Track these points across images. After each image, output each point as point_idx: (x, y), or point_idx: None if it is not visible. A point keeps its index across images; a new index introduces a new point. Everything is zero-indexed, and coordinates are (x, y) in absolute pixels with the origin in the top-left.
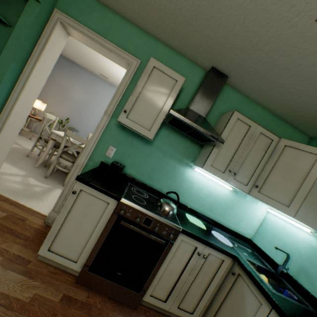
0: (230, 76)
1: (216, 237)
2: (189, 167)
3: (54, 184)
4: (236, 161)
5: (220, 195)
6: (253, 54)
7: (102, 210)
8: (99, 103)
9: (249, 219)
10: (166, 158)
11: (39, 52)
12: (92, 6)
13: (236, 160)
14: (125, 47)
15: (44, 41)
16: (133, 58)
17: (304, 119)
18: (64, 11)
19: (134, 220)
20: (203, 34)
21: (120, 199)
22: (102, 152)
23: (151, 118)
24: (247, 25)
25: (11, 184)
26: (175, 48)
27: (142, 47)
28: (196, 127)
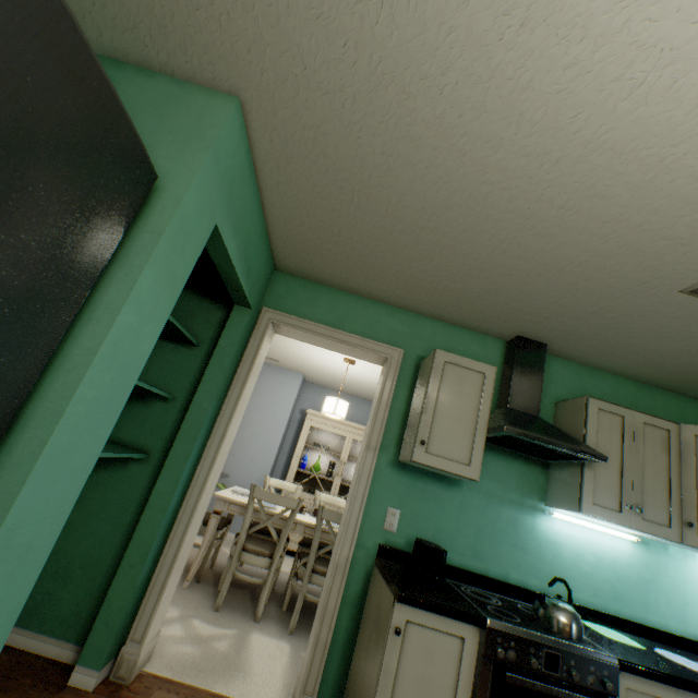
0: (550, 343)
1: (675, 661)
2: (540, 513)
3: (238, 622)
4: (629, 483)
5: (619, 559)
6: (591, 320)
7: (454, 657)
8: (265, 407)
9: (697, 599)
10: (493, 506)
11: (245, 373)
12: (315, 292)
13: (629, 482)
14: (374, 335)
15: (252, 355)
16: (391, 348)
17: (693, 382)
18: (276, 306)
19: (526, 665)
20: (506, 306)
21: (486, 622)
22: (376, 524)
23: (464, 443)
24: (580, 297)
25: (175, 648)
26: (450, 321)
27: (399, 329)
28: (553, 444)
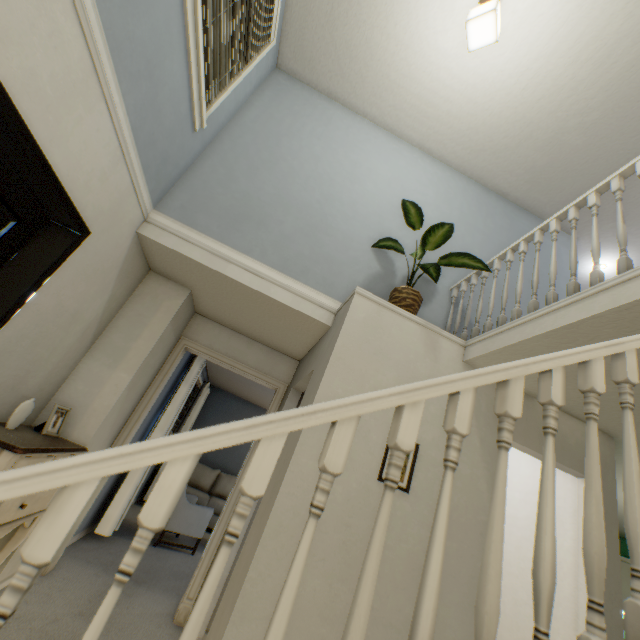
0: None
1: None
2: None
3: None
4: None
5: None
6: None
7: None
8: None
9: None
10: None
11: None
12: None
13: None
14: None
15: None
16: None
17: None
18: None
19: None
20: None
21: None
22: None
23: None
24: None
25: None
26: None
27: None
28: None
